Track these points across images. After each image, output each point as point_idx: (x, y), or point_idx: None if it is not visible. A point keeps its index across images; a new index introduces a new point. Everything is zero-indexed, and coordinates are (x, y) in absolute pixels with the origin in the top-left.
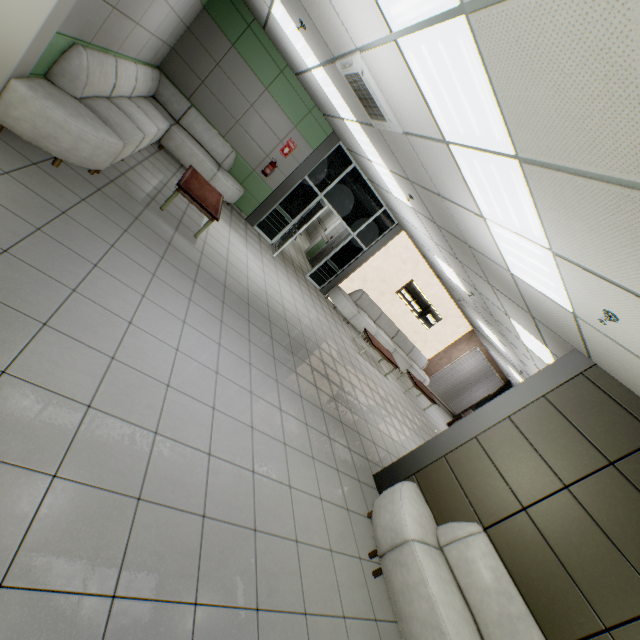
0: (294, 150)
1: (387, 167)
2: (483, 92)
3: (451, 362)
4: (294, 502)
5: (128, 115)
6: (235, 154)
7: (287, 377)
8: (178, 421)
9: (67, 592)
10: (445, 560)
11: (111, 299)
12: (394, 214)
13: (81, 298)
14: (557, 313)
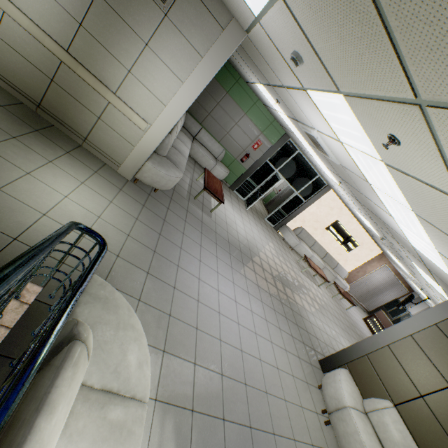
0: (260, 145)
1: (325, 165)
2: (393, 185)
3: (366, 274)
4: (280, 377)
5: (179, 151)
6: (225, 151)
7: (266, 298)
8: (226, 332)
9: (210, 415)
10: (369, 421)
11: (190, 266)
12: (325, 180)
13: (181, 269)
14: (443, 274)
